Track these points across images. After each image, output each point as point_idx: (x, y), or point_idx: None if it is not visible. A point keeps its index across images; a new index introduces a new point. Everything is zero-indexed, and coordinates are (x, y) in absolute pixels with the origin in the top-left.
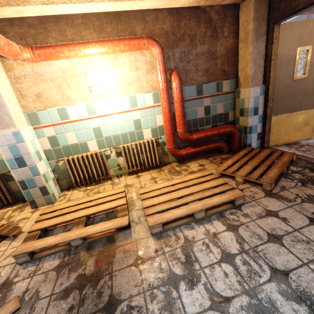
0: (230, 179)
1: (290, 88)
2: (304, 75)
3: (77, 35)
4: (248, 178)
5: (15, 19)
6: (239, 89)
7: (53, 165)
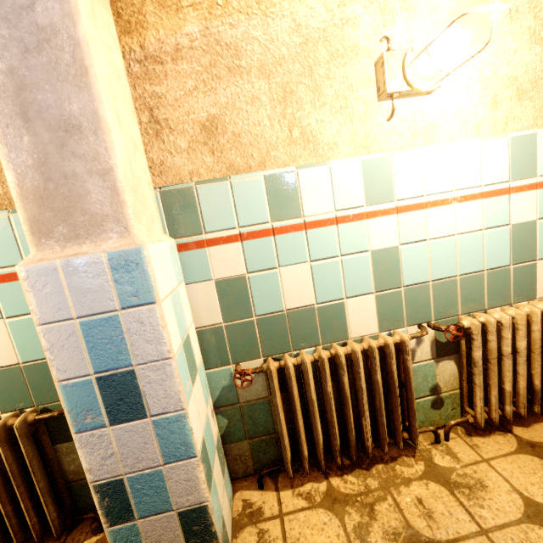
0: None
1: None
2: None
3: None
4: None
5: None
6: None
7: (219, 383)
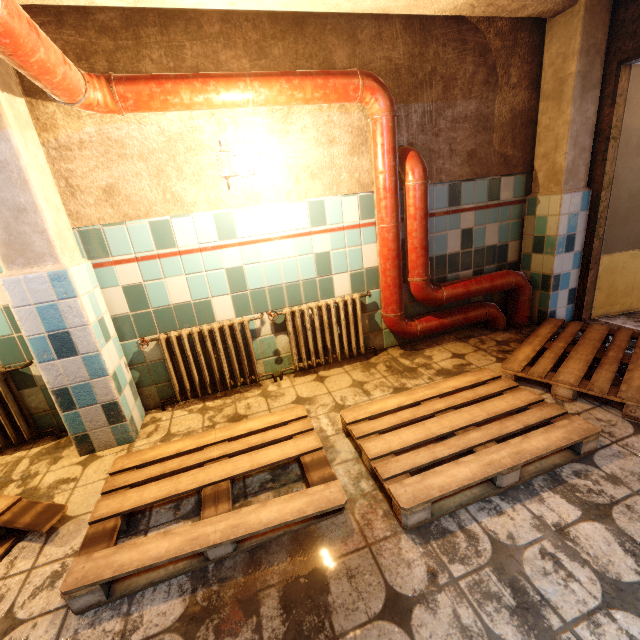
0: (537, 389)
1: None
2: None
3: (208, 59)
4: (589, 389)
5: (70, 12)
6: (535, 195)
7: (131, 350)
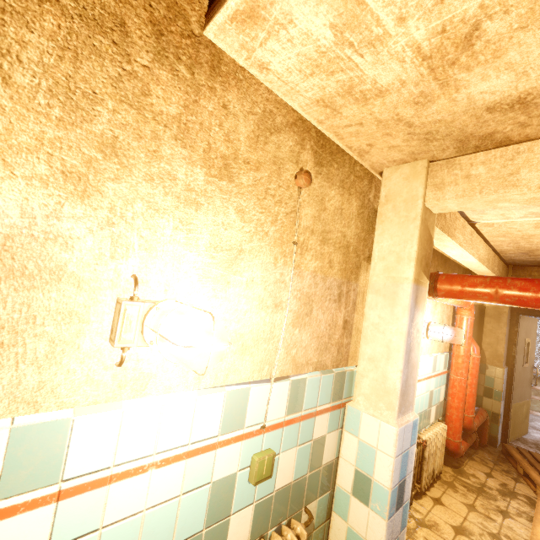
0: None
1: (521, 374)
2: (527, 364)
3: None
4: None
5: None
6: (485, 363)
7: None
